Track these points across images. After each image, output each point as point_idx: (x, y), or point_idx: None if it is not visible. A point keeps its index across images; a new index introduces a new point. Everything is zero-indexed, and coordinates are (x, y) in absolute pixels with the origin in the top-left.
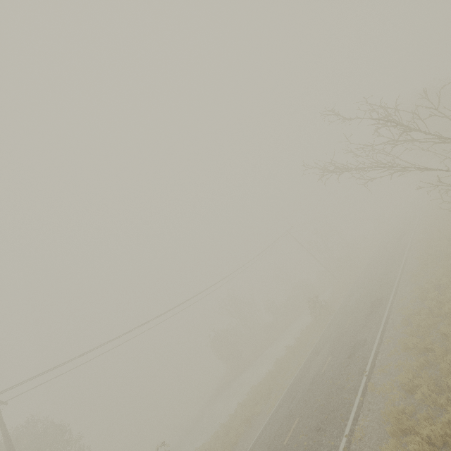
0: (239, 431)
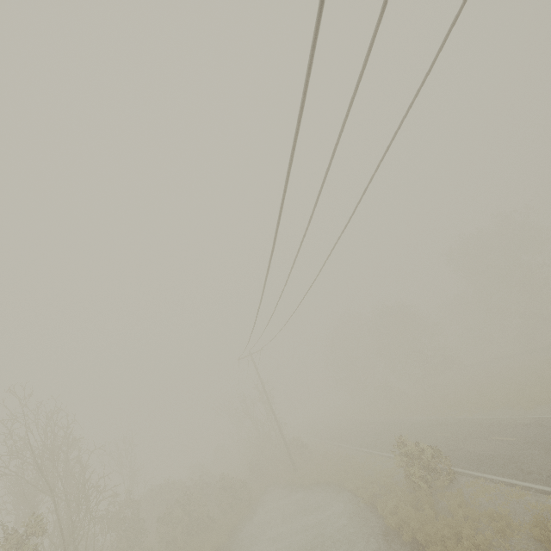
0: None
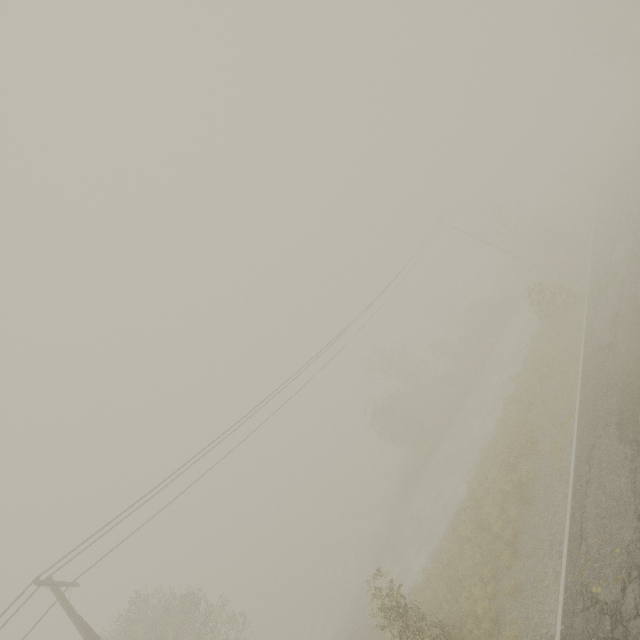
0: (507, 519)
